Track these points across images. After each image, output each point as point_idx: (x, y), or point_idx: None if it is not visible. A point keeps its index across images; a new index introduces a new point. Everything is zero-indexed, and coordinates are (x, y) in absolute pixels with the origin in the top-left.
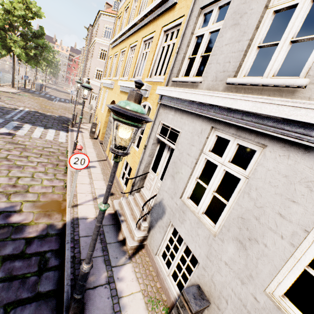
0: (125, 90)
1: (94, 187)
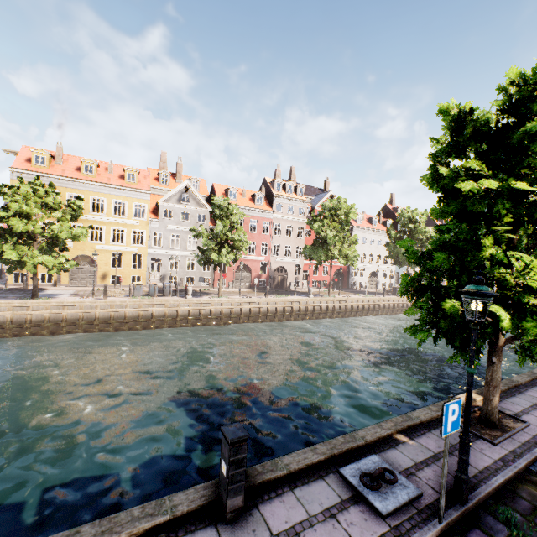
0: (110, 249)
1: None
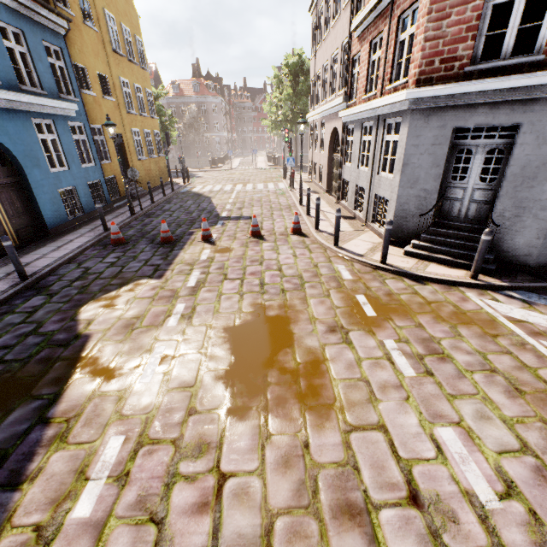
0: None
1: None
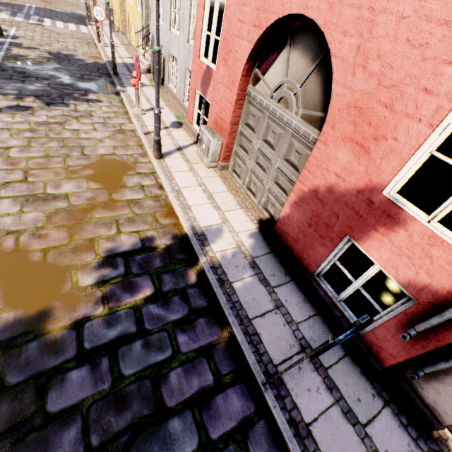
0: None
1: (120, 54)
